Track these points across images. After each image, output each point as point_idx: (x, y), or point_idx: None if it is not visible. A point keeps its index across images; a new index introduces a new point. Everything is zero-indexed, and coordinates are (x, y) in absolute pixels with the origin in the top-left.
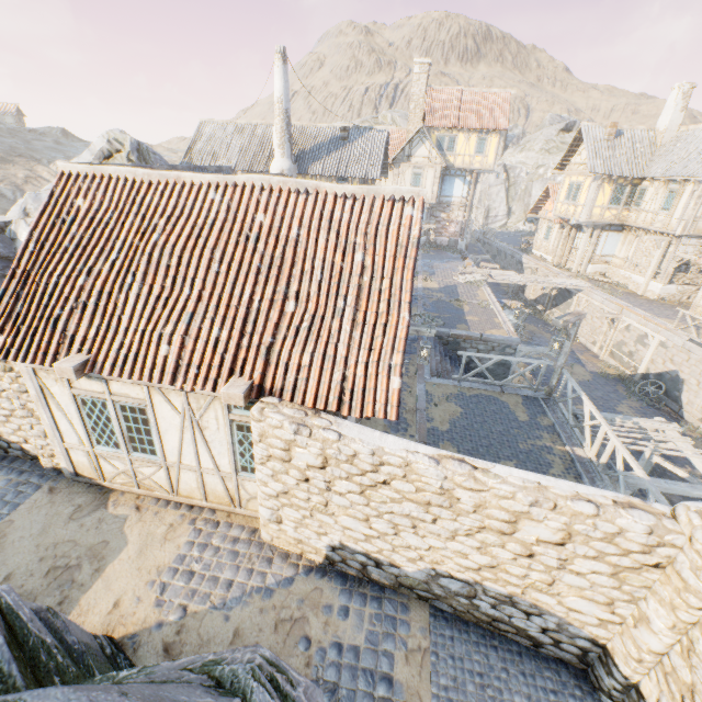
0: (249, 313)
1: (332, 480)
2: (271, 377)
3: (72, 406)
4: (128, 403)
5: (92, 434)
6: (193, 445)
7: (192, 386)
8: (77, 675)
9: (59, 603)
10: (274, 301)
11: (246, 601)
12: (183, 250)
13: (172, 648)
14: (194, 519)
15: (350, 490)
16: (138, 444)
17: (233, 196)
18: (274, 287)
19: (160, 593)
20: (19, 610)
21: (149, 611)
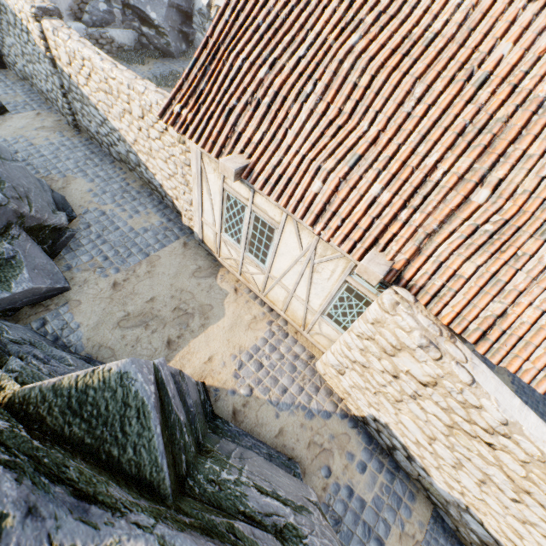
0: (423, 182)
1: (424, 397)
2: (414, 269)
3: (218, 196)
4: (263, 217)
5: (224, 223)
6: (298, 277)
7: (329, 237)
8: (194, 455)
9: (178, 337)
10: (462, 179)
11: (292, 411)
12: (379, 68)
13: (238, 415)
14: (271, 321)
15: (436, 415)
16: (254, 249)
17: (478, 1)
18: (472, 162)
19: (238, 368)
20: (167, 385)
21: (229, 377)
